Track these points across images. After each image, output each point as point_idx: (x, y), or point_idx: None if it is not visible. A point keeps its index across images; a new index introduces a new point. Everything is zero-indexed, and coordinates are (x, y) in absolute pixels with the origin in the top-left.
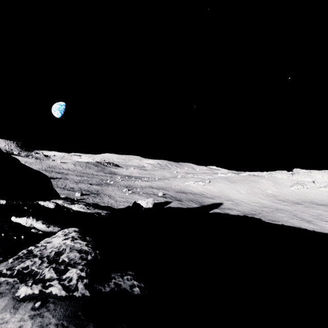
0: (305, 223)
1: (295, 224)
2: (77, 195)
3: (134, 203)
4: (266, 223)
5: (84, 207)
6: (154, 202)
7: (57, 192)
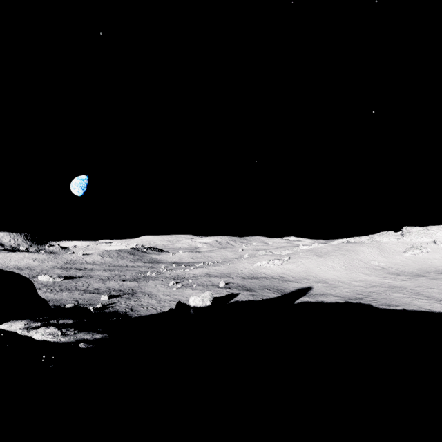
0: (436, 304)
1: (422, 306)
2: (103, 299)
3: (177, 304)
4: (380, 309)
5: (56, 333)
6: (212, 296)
7: (45, 303)
